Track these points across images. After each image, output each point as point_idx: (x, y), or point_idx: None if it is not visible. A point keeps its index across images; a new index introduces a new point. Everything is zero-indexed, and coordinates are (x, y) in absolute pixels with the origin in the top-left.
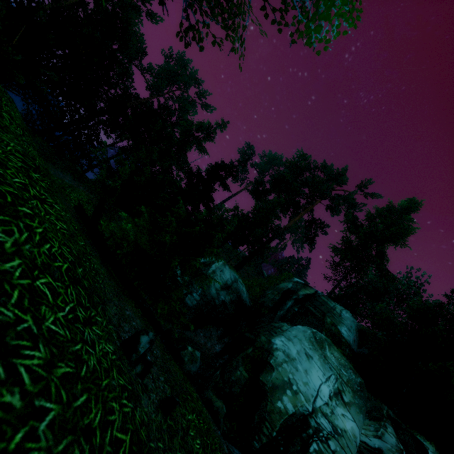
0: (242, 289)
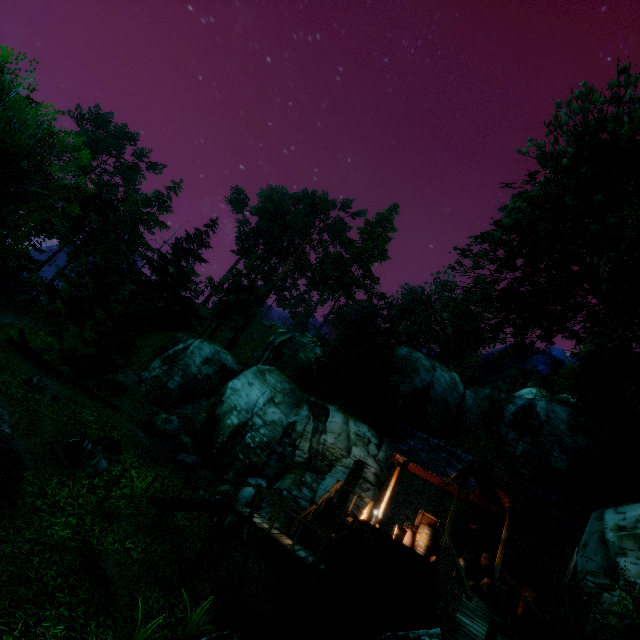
0: (225, 358)
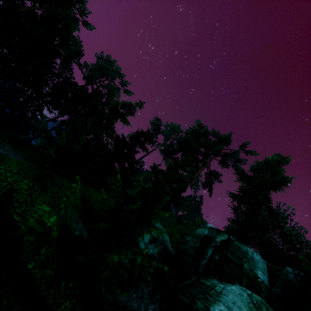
0: (167, 240)
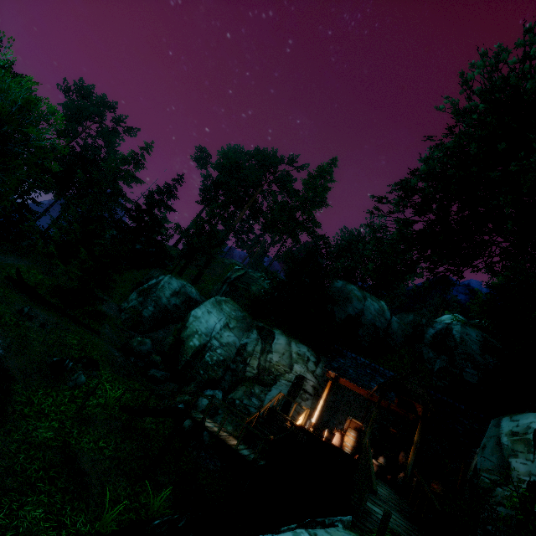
0: (190, 291)
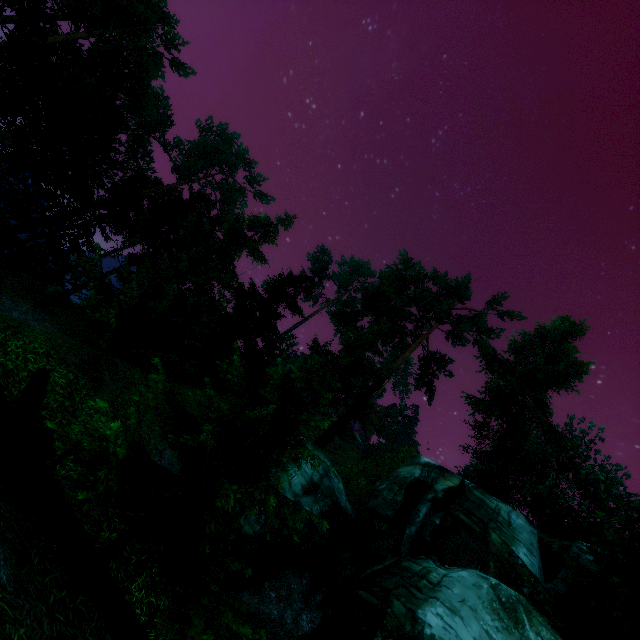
0: (338, 488)
